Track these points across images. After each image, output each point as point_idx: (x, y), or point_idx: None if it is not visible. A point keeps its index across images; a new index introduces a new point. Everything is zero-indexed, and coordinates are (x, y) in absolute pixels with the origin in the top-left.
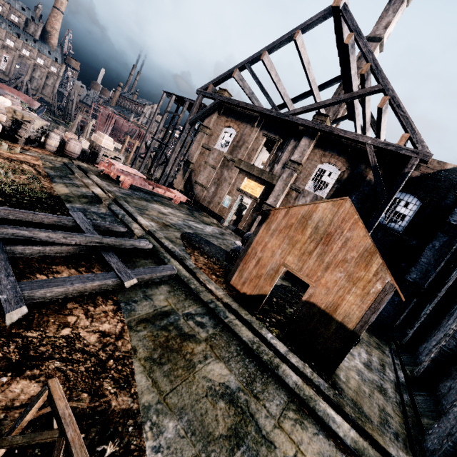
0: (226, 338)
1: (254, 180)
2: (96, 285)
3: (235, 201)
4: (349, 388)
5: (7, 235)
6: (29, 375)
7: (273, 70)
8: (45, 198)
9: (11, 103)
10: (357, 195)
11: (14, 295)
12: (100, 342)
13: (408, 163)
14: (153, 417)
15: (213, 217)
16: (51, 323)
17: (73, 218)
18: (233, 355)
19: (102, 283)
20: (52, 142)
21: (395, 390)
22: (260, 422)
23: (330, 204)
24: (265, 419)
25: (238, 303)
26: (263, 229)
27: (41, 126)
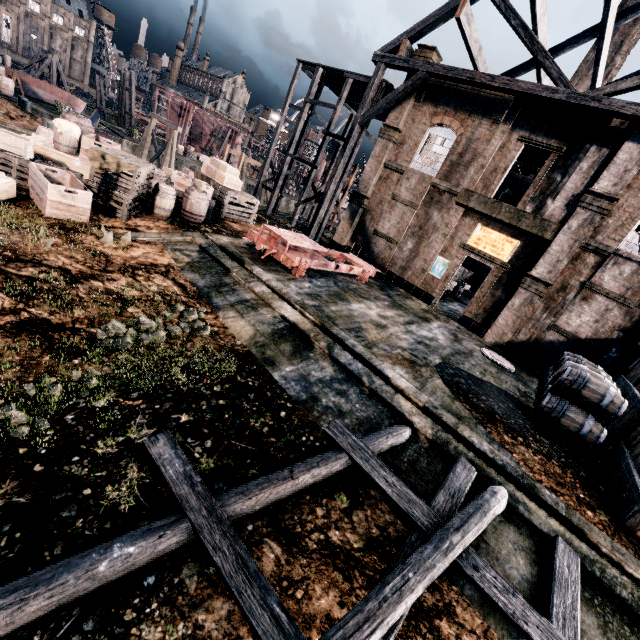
0: None
1: (498, 229)
2: None
3: (456, 266)
4: None
5: None
6: None
7: None
8: (236, 369)
9: (79, 129)
10: None
11: None
12: None
13: None
14: None
15: (416, 295)
16: None
17: (343, 450)
18: None
19: None
20: (165, 202)
21: None
22: None
23: None
24: None
25: None
26: None
27: (146, 176)
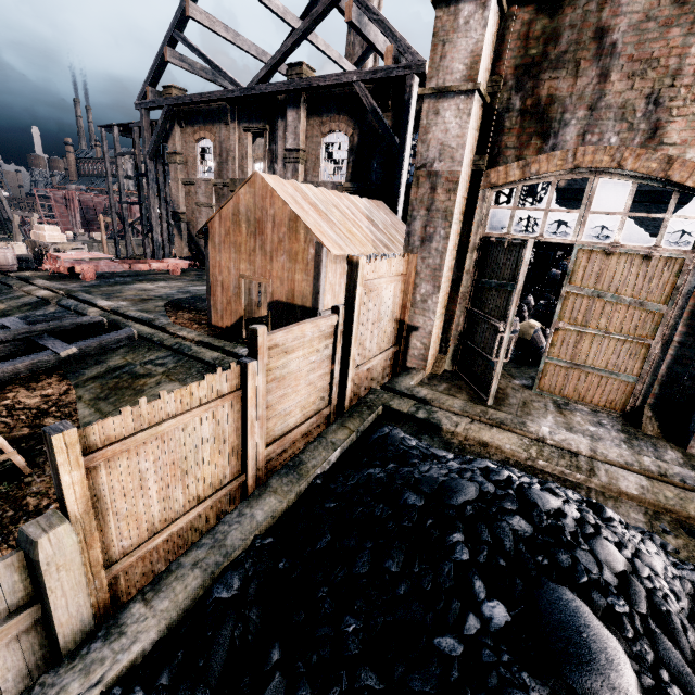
0: (188, 366)
1: None
2: (29, 364)
3: None
4: None
5: None
6: None
7: (216, 24)
8: None
9: None
10: (377, 159)
11: None
12: (42, 401)
13: (405, 86)
14: None
15: None
16: None
17: (2, 324)
18: (192, 375)
19: (35, 360)
20: None
21: None
22: None
23: (247, 187)
24: None
25: (219, 337)
26: (211, 249)
27: None
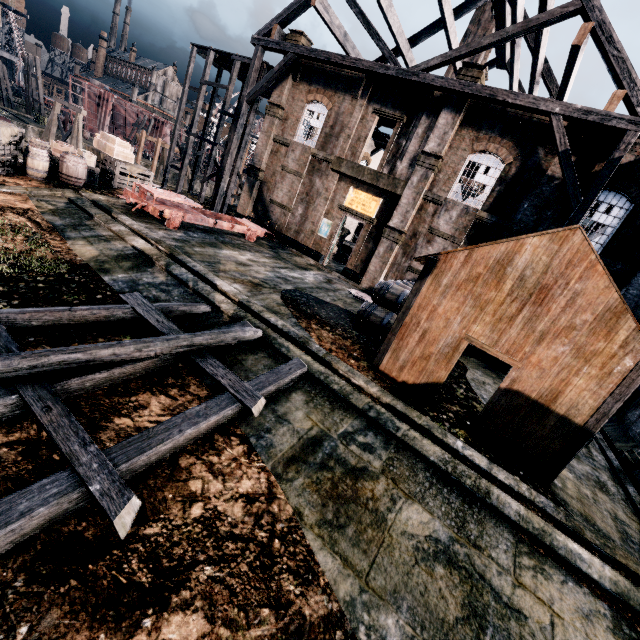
0: (406, 461)
1: (365, 190)
2: (212, 423)
3: (337, 226)
4: (570, 496)
5: (50, 367)
6: (179, 604)
7: None
8: (67, 272)
9: None
10: (531, 201)
11: (110, 479)
12: (249, 514)
13: (620, 141)
14: (363, 617)
15: (307, 255)
16: (170, 502)
17: (129, 305)
18: (426, 488)
19: (220, 416)
20: (37, 163)
21: (614, 480)
22: (494, 584)
23: (547, 239)
24: (499, 577)
25: (400, 398)
26: (429, 285)
27: (12, 137)
